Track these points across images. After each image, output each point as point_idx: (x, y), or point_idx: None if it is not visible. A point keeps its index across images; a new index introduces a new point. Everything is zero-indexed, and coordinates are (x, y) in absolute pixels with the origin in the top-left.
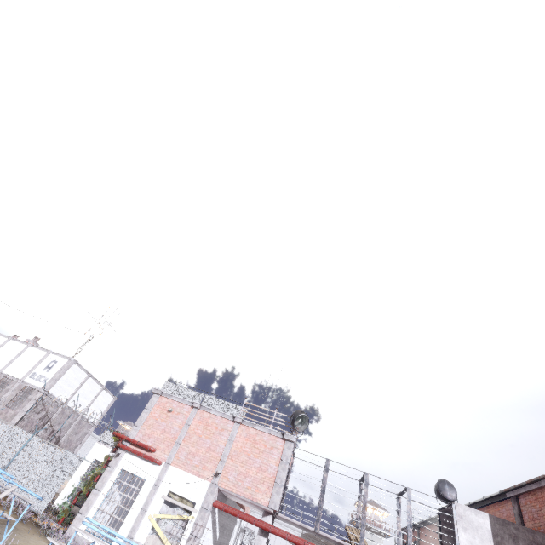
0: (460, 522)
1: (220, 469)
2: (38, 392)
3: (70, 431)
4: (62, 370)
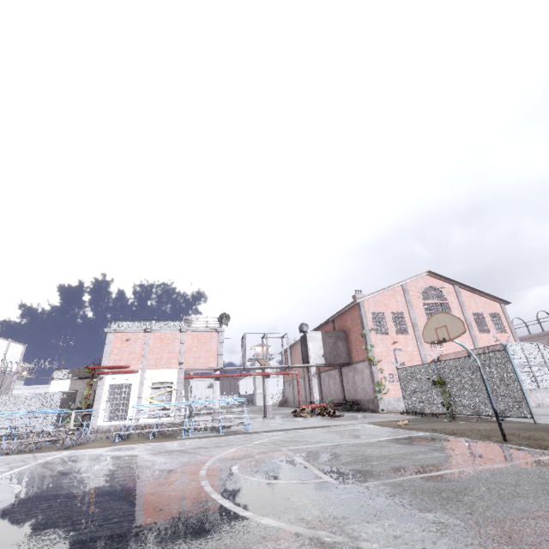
0: (309, 339)
1: (182, 360)
2: None
3: None
4: None
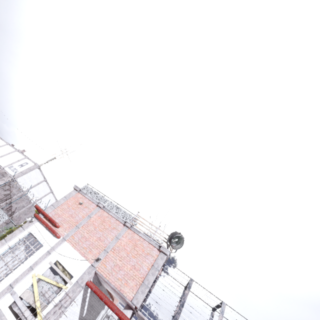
0: None
1: (102, 257)
2: (9, 177)
3: (22, 211)
4: (29, 169)
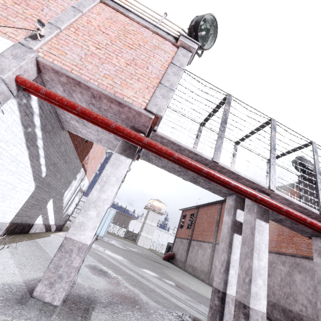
0: None
1: (46, 33)
2: None
3: None
4: None
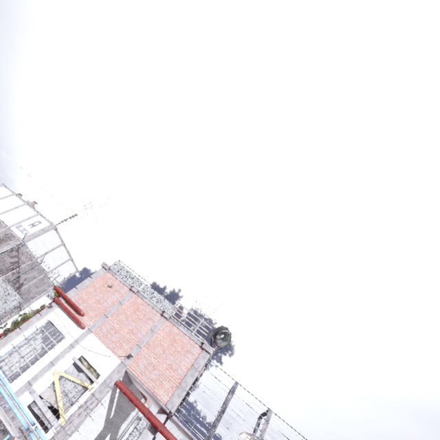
0: None
1: (134, 353)
2: (17, 240)
3: (32, 282)
4: (42, 230)
